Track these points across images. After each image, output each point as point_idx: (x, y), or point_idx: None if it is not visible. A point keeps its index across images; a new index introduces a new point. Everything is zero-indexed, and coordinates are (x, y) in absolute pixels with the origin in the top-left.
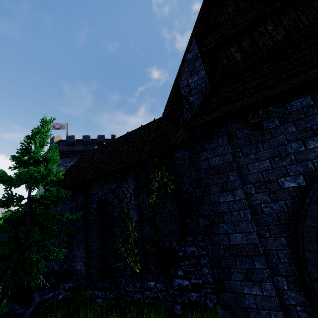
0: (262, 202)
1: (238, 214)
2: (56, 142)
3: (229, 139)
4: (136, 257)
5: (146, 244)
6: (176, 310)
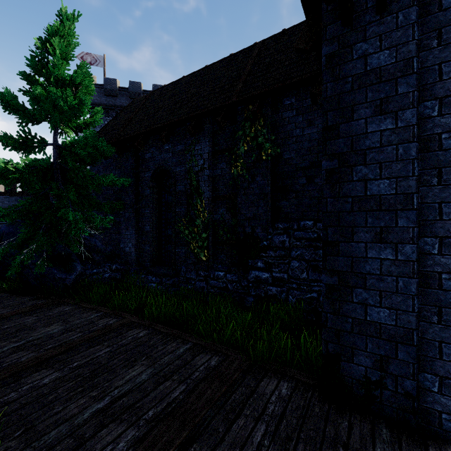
0: (444, 131)
1: (393, 151)
2: None
3: (420, 14)
4: (203, 242)
5: (218, 229)
6: (248, 302)
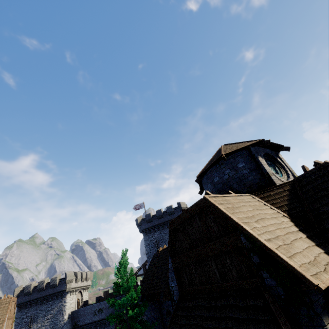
0: None
1: None
2: (139, 222)
3: None
4: None
5: None
6: None
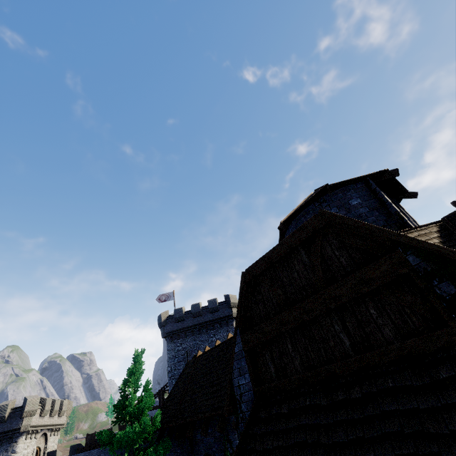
0: None
1: None
2: (164, 321)
3: None
4: None
5: None
6: None
